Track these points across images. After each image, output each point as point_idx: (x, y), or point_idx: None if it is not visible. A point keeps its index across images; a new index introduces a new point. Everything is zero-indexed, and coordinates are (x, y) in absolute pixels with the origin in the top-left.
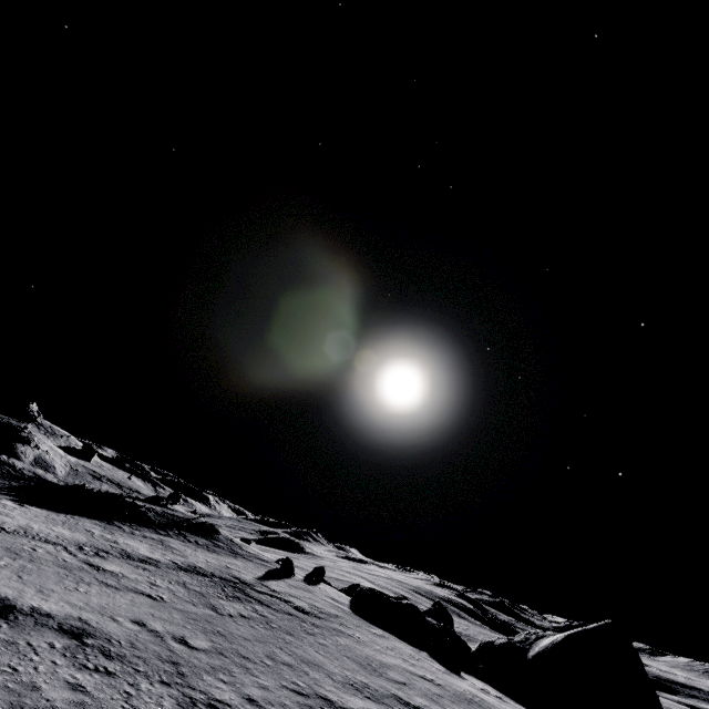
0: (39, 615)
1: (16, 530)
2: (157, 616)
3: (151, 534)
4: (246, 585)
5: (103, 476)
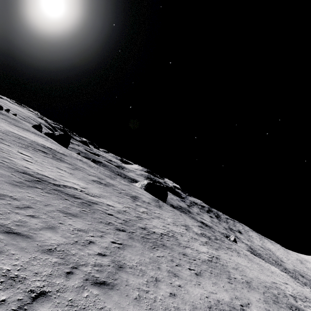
0: None
1: None
2: None
3: None
4: None
5: None
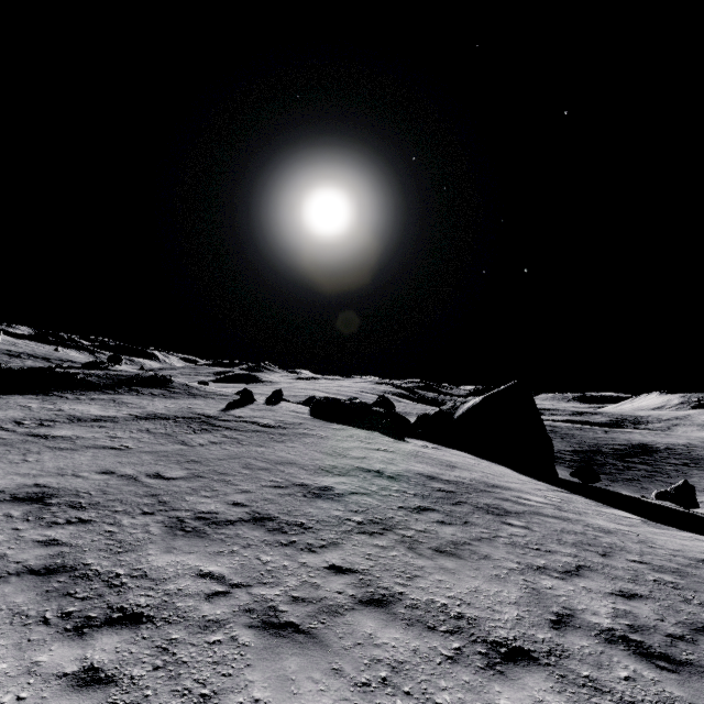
0: None
1: None
2: (126, 463)
3: (99, 396)
4: (211, 418)
5: (22, 354)
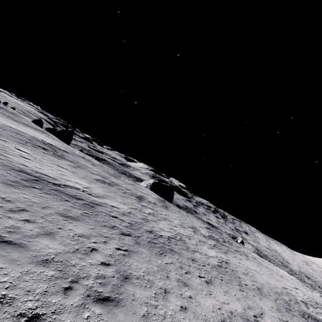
0: None
1: None
2: None
3: None
4: None
5: None
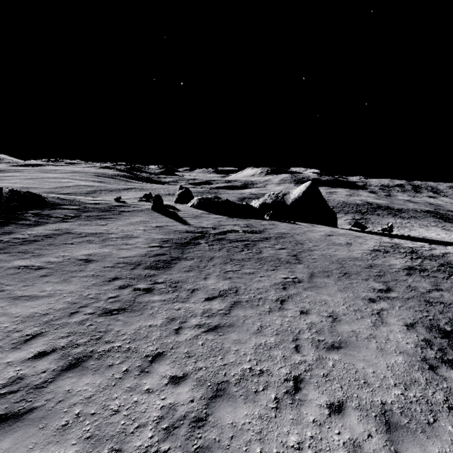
0: (433, 346)
1: (73, 333)
2: (342, 290)
3: (31, 231)
4: (207, 234)
5: None
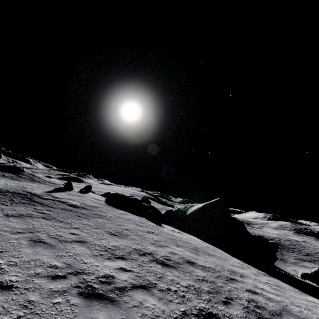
0: None
1: None
2: None
3: None
4: (35, 196)
5: None
